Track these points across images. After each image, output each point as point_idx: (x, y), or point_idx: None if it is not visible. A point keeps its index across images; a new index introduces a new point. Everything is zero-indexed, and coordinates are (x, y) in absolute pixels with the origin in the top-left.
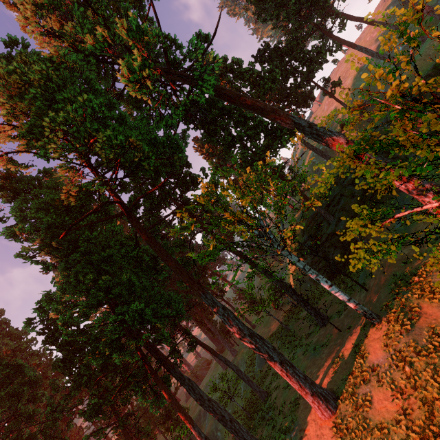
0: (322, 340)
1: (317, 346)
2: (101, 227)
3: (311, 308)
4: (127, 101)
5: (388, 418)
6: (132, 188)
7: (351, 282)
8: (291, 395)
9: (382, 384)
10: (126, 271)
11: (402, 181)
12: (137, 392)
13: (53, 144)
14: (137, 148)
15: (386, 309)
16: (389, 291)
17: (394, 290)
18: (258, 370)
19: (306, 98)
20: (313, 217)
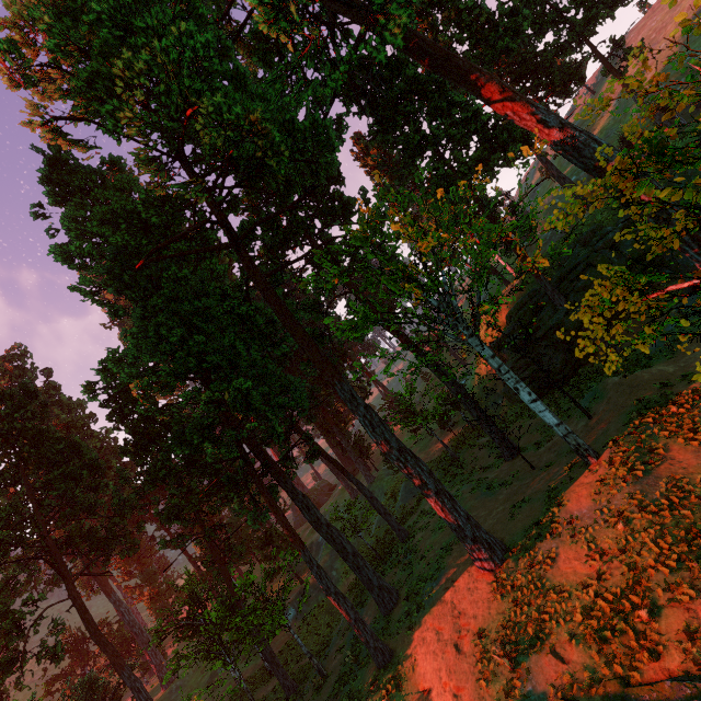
0: (503, 478)
1: (494, 484)
2: (194, 264)
3: (496, 432)
4: (249, 47)
5: (574, 581)
6: (245, 208)
7: (568, 405)
8: (442, 539)
9: (577, 541)
10: (229, 334)
11: (700, 249)
12: (231, 501)
13: (128, 111)
14: (262, 134)
15: (612, 446)
16: (625, 422)
17: (634, 422)
18: (401, 505)
19: (570, 78)
20: (531, 296)
